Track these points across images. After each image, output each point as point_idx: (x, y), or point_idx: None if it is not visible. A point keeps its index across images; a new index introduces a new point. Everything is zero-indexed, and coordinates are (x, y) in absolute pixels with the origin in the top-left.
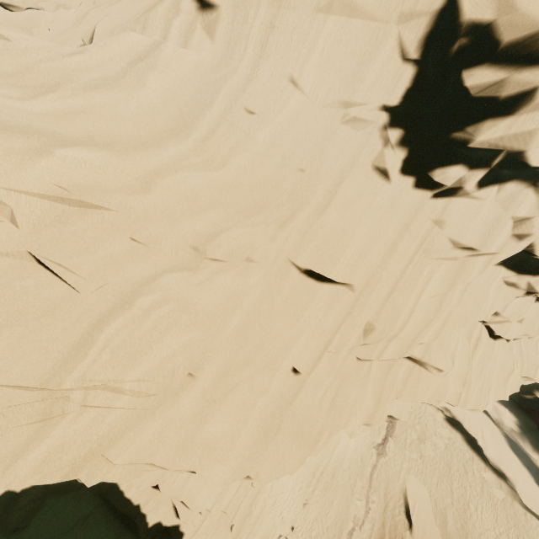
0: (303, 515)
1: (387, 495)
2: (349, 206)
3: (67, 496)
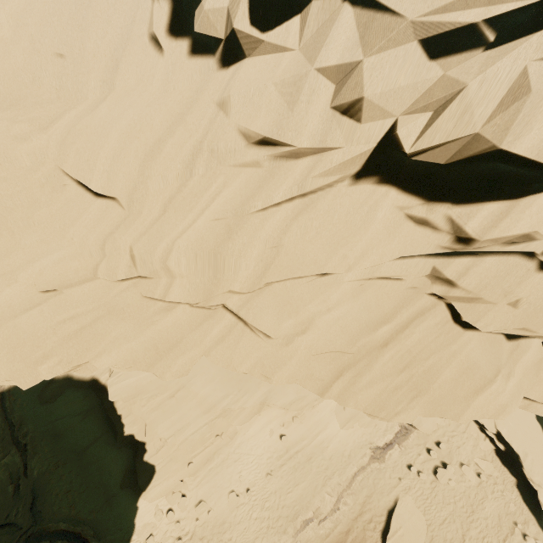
0: (263, 483)
1: (367, 504)
2: (123, 98)
3: (80, 391)
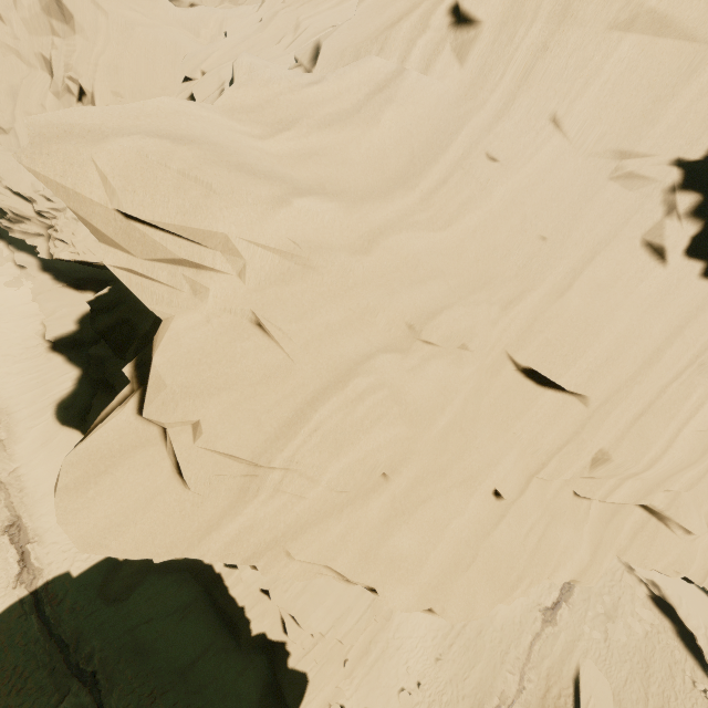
0: (434, 672)
1: (551, 677)
2: (599, 292)
3: (169, 577)
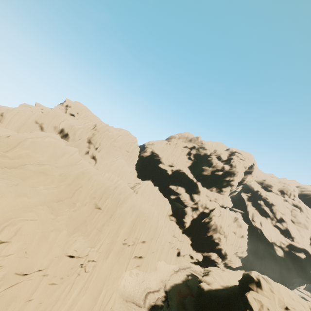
0: None
1: None
2: None
3: None
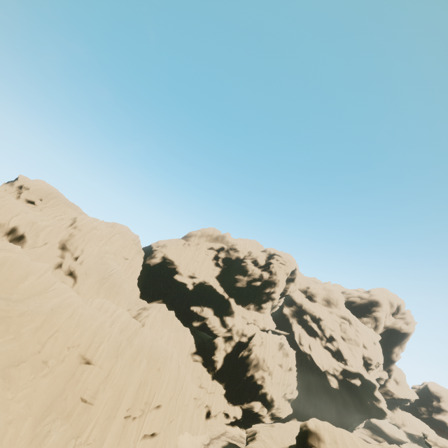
0: None
1: None
2: None
3: None
